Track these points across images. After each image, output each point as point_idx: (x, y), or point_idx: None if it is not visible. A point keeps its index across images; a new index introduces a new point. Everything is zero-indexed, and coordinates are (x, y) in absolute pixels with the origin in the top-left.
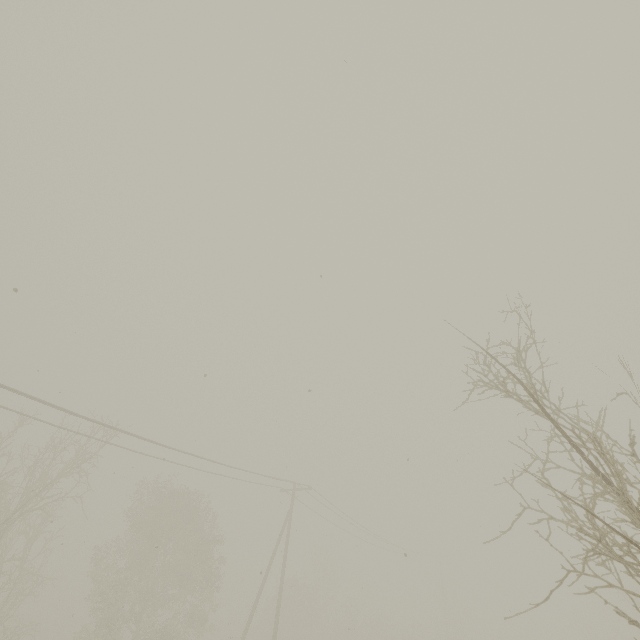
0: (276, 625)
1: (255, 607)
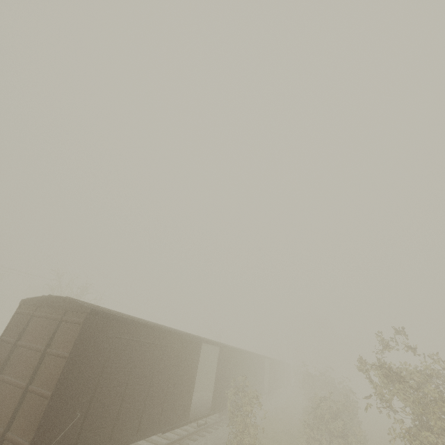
0: None
1: None
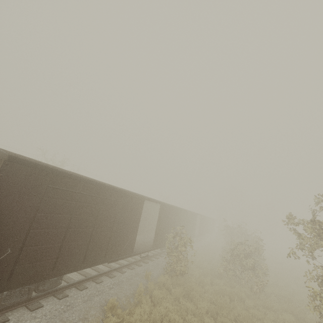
0: None
1: None
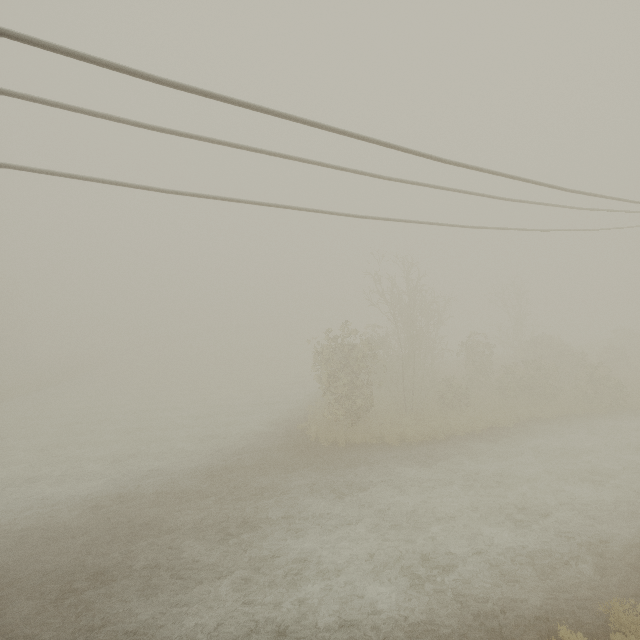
0: None
1: None
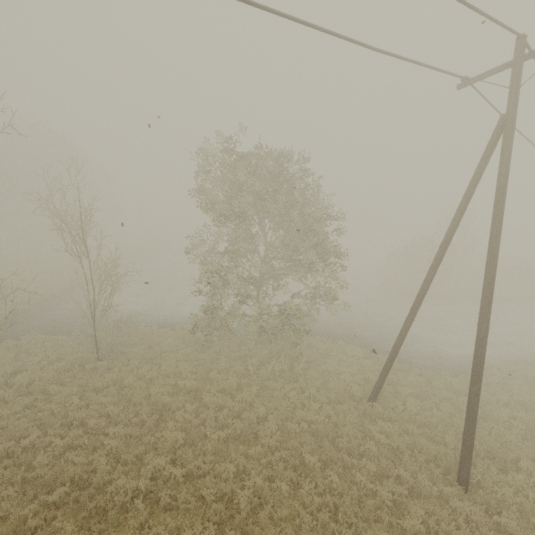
0: (482, 342)
1: (419, 303)
